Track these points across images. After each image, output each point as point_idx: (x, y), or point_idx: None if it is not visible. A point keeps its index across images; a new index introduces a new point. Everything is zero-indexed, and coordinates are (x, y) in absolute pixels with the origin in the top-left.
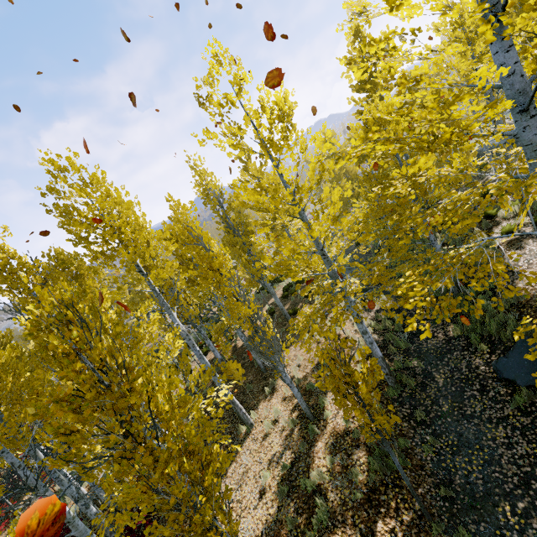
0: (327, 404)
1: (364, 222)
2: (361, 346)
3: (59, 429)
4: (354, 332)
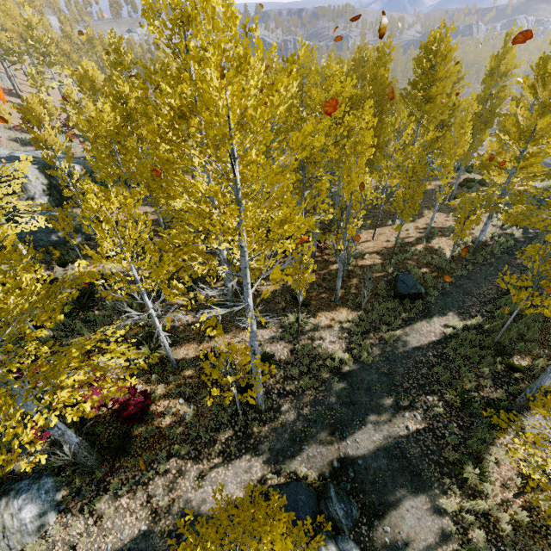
0: (436, 240)
1: (546, 177)
2: (476, 236)
3: (410, 169)
4: (480, 230)
